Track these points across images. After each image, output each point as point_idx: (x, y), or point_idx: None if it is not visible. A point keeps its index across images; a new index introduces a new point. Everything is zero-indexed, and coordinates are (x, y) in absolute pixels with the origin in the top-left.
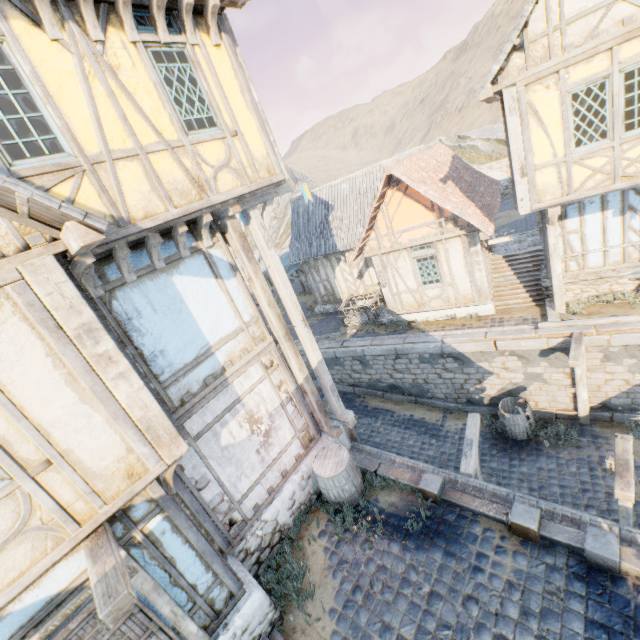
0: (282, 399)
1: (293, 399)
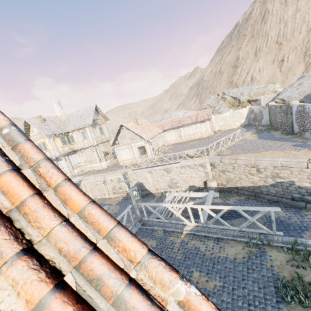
0: None
1: None
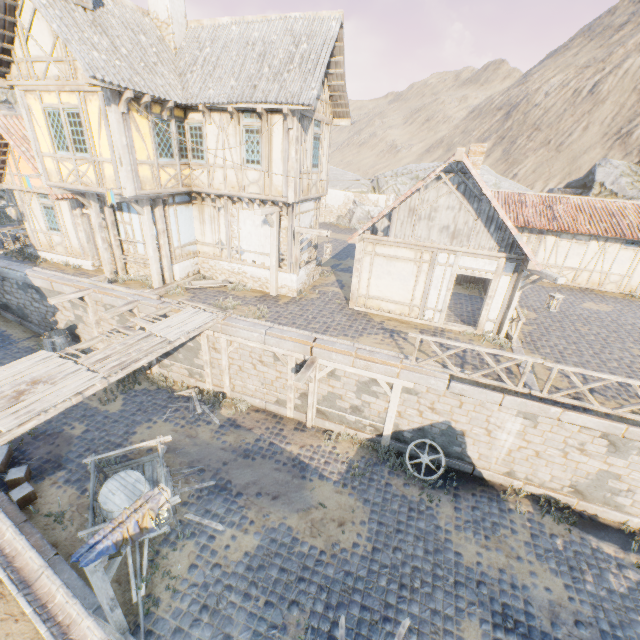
0: None
1: None
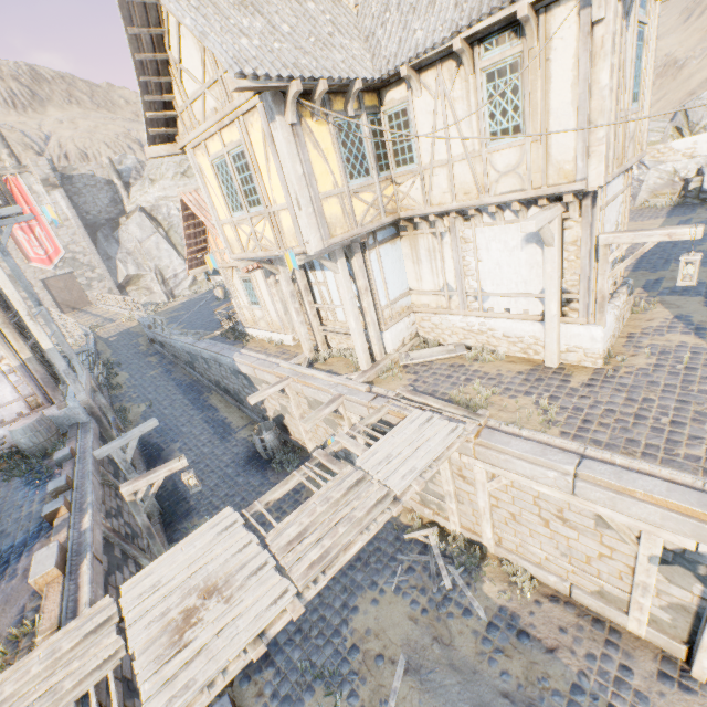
0: (4, 370)
1: (18, 372)
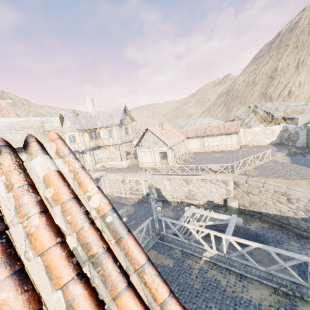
0: None
1: None
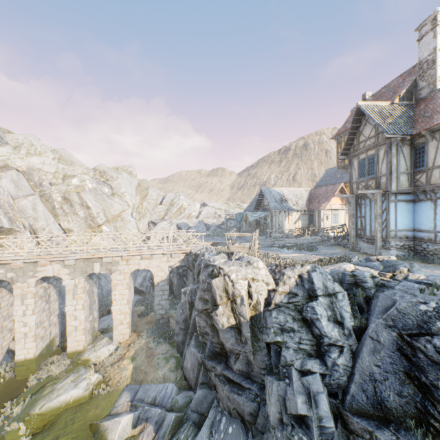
0: None
1: None
